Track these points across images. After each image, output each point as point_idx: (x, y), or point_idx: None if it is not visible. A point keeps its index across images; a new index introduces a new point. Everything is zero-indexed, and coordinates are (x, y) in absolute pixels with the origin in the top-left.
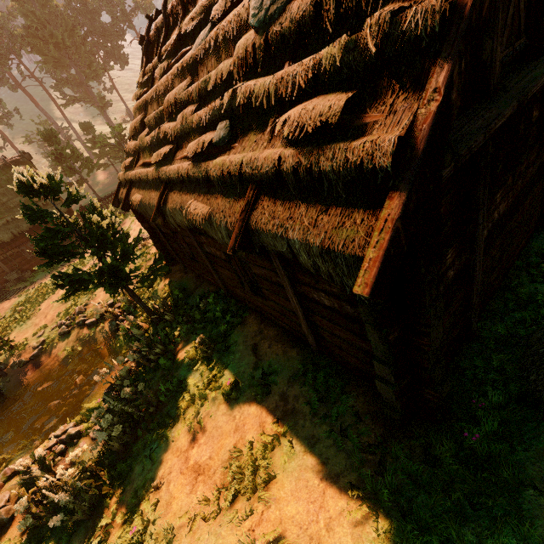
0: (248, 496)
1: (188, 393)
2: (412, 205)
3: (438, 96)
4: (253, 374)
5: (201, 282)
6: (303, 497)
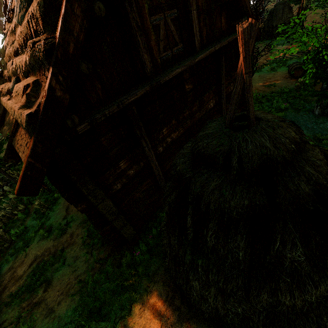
0: (30, 291)
1: (27, 234)
2: (40, 149)
3: (45, 94)
4: (61, 222)
5: None
6: (56, 289)
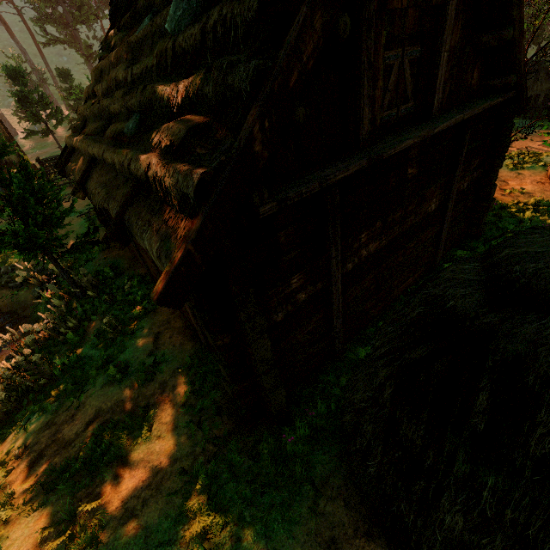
0: (91, 471)
1: (82, 371)
2: (209, 232)
3: (239, 146)
4: (145, 360)
5: (135, 263)
6: (138, 476)
